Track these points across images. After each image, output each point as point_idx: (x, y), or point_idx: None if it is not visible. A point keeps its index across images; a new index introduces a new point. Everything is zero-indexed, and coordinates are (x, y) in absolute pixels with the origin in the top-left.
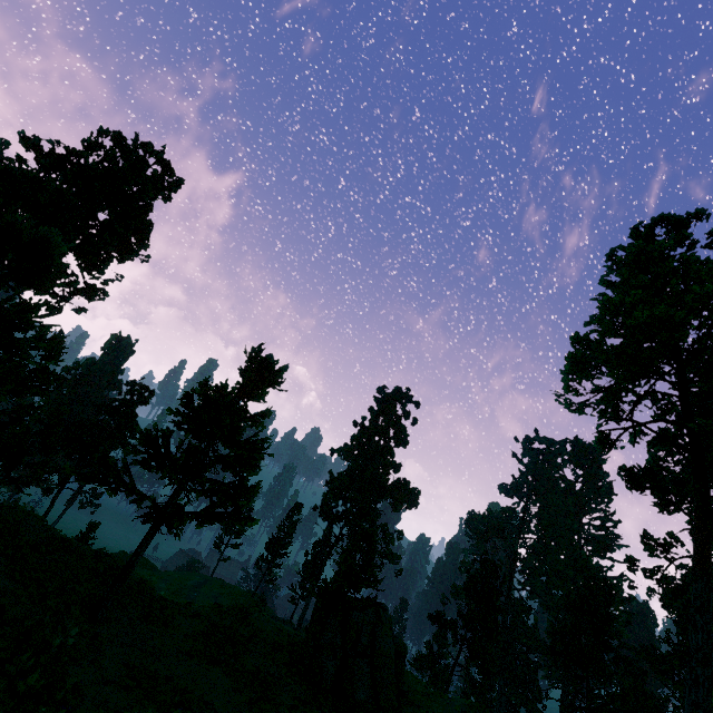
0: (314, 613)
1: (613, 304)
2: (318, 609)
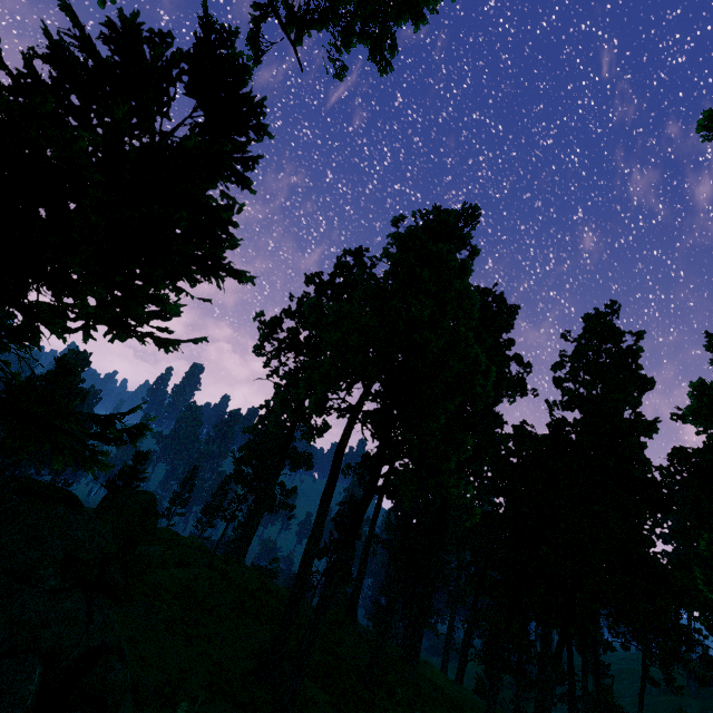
0: (104, 496)
1: (260, 316)
2: (106, 494)
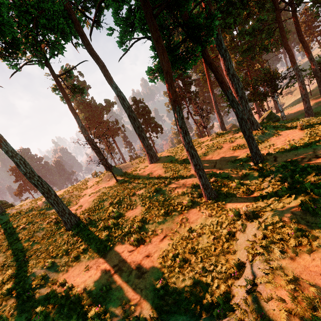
0: None
1: None
2: None
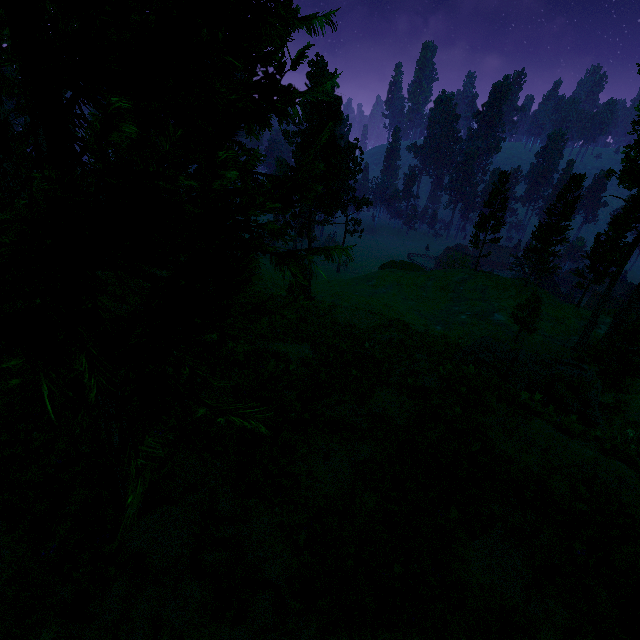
0: None
1: None
2: None
